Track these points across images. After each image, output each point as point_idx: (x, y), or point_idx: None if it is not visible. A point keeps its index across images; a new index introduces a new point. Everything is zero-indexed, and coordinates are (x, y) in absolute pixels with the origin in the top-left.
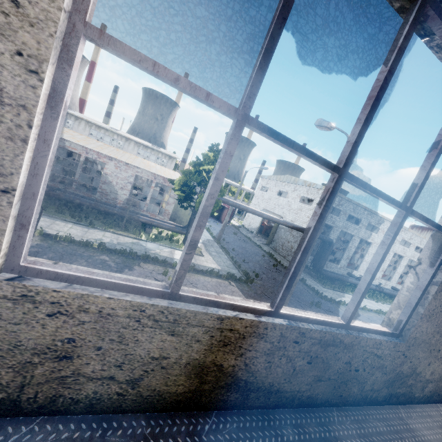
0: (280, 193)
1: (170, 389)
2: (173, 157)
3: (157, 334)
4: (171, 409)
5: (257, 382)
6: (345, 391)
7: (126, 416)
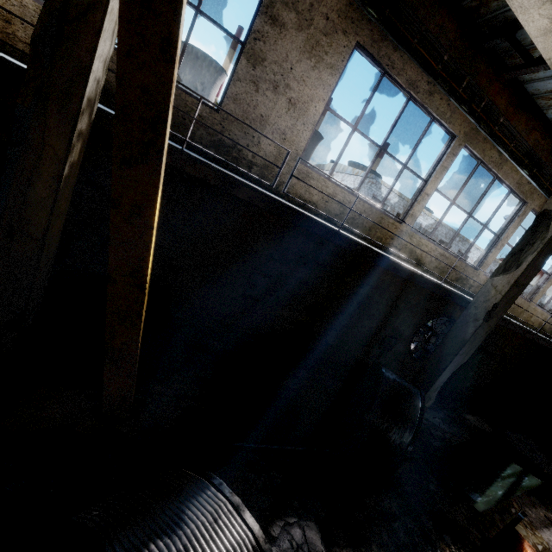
0: None
1: None
2: None
3: None
4: None
5: (113, 91)
6: (179, 133)
7: None
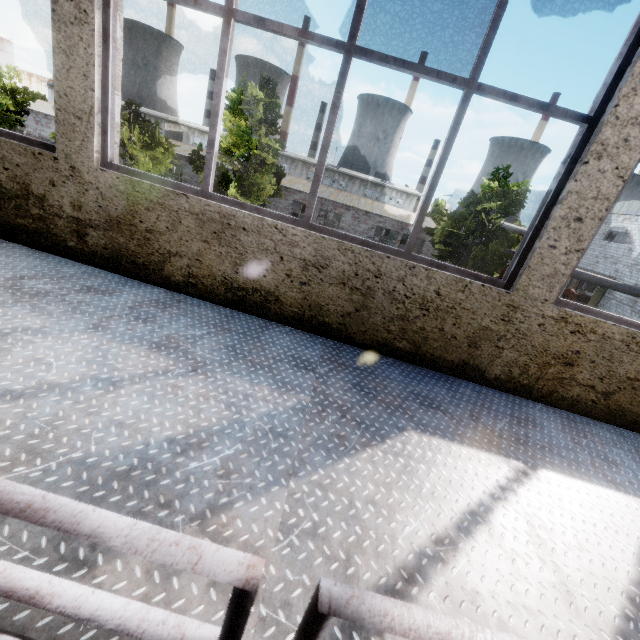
0: (608, 236)
1: (633, 408)
2: (413, 194)
3: (638, 359)
4: (627, 427)
5: None
6: None
7: (593, 420)
